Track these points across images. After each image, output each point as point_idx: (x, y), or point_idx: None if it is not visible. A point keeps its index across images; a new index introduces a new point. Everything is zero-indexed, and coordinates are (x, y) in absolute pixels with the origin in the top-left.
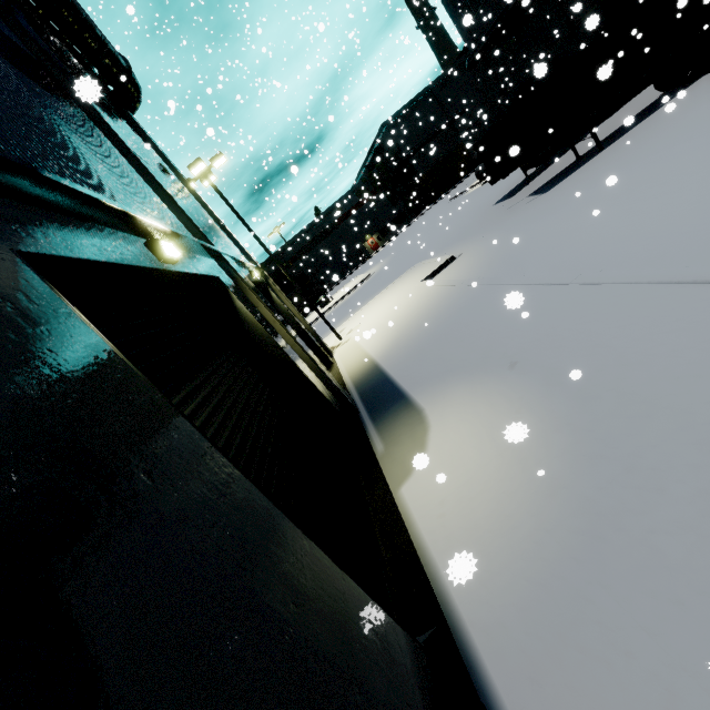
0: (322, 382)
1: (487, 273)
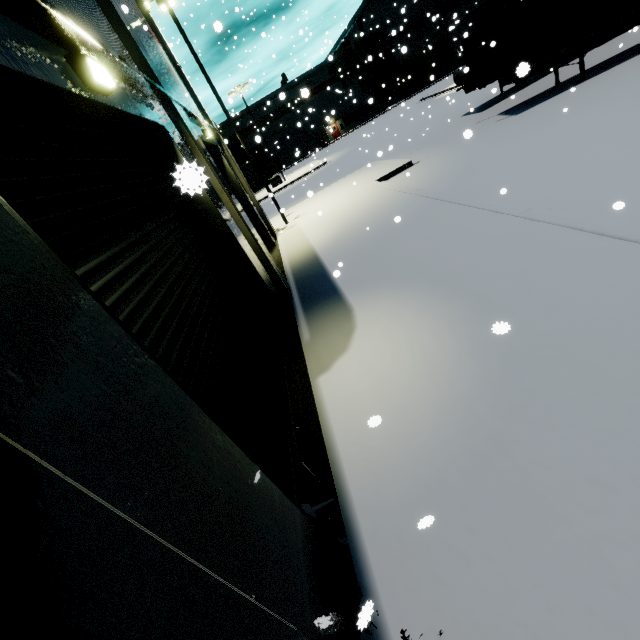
0: (262, 264)
1: (440, 187)
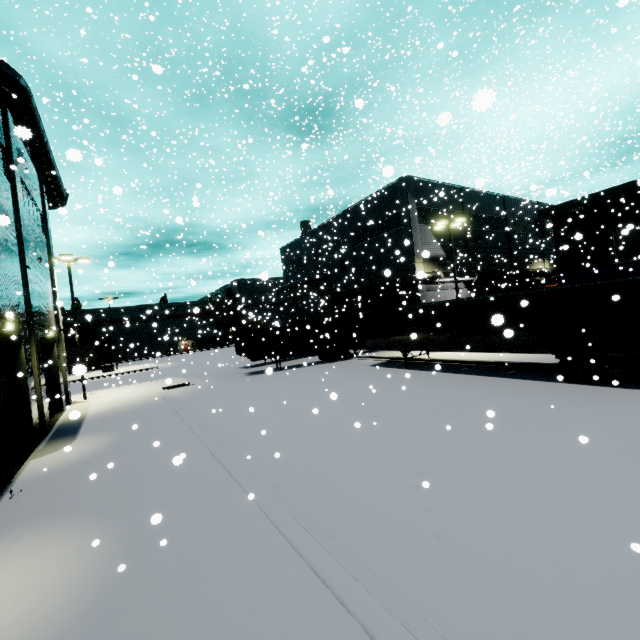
0: (38, 408)
1: (182, 398)
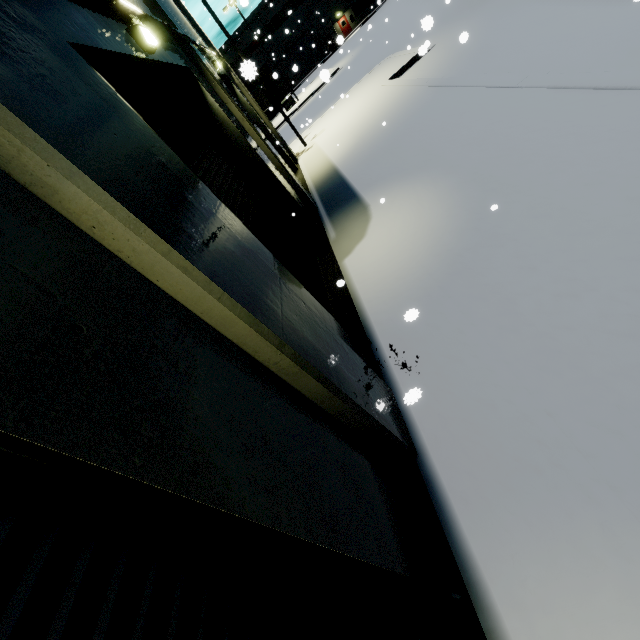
0: (287, 182)
1: (452, 72)
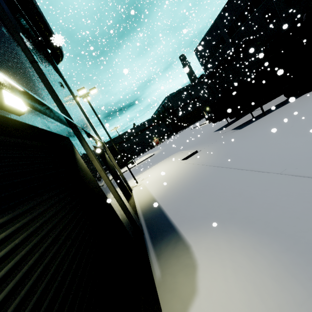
0: (124, 212)
1: (217, 161)
